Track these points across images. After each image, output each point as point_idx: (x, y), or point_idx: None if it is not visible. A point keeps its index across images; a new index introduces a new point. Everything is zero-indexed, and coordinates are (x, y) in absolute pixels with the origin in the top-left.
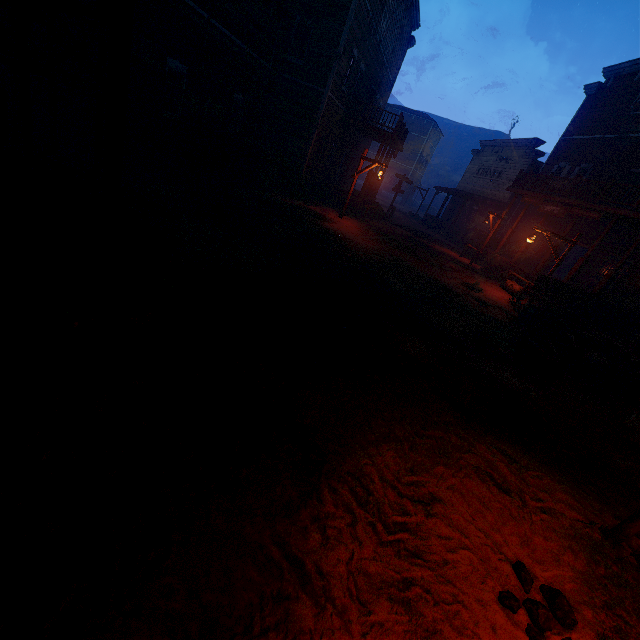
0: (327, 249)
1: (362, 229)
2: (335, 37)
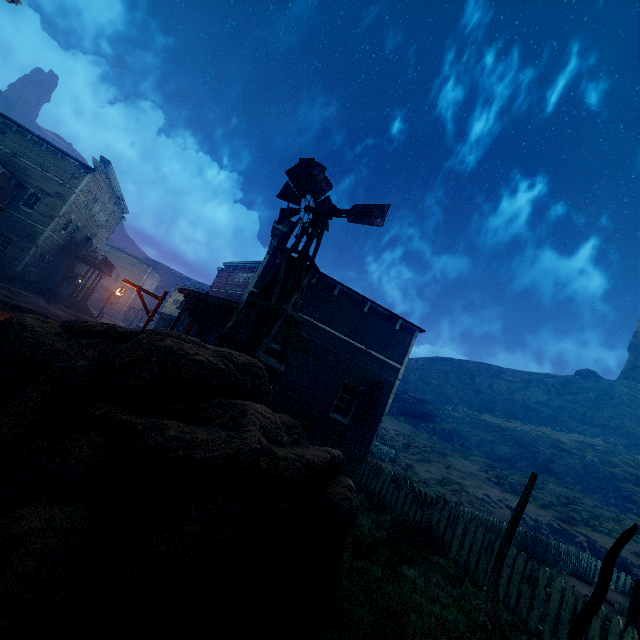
0: (33, 305)
1: (65, 311)
2: (59, 207)
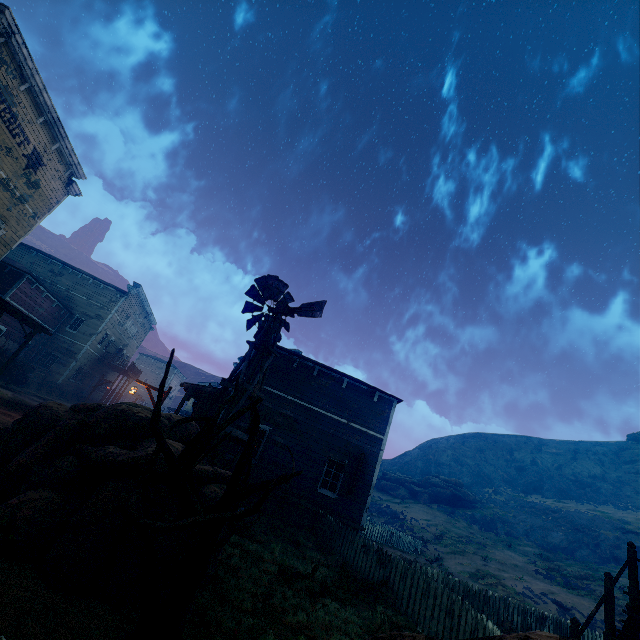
0: None
1: None
2: (97, 326)
